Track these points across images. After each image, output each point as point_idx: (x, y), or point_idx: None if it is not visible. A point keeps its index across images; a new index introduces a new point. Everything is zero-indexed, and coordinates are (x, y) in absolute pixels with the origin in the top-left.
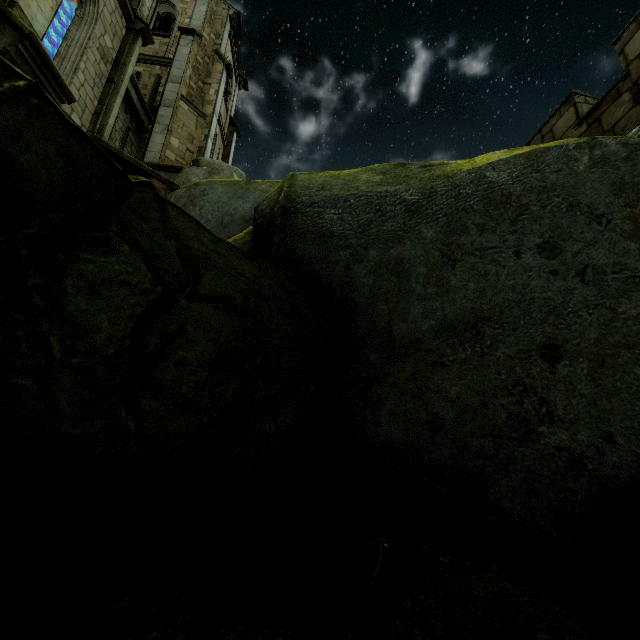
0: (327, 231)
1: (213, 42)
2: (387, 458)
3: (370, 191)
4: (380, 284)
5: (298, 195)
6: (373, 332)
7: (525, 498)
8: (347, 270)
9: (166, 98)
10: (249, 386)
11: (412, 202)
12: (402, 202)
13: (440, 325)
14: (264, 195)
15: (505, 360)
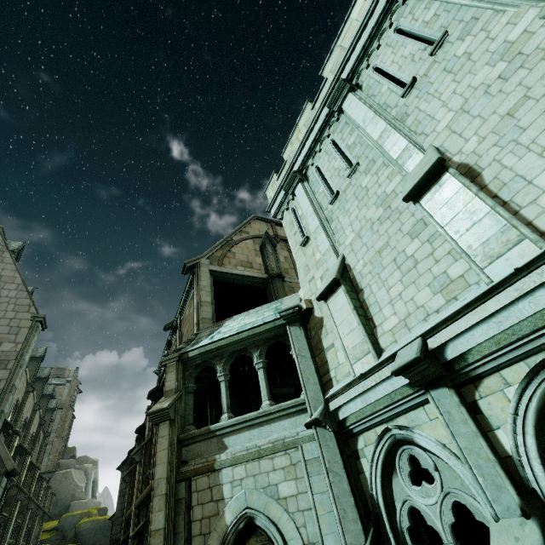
0: (83, 533)
1: (70, 400)
2: None
3: (89, 527)
4: (88, 539)
5: (81, 529)
6: None
7: None
8: (85, 538)
9: (50, 440)
10: None
11: (93, 528)
12: (92, 528)
13: (93, 543)
14: (78, 517)
15: None
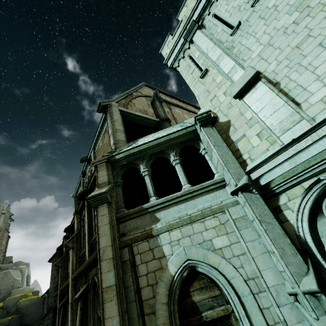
0: (23, 308)
1: (5, 226)
2: (26, 323)
3: (26, 303)
4: (26, 311)
5: (21, 305)
6: (26, 315)
7: (32, 323)
8: (24, 311)
9: None
10: (16, 323)
11: (29, 304)
12: (29, 304)
13: (30, 313)
14: (18, 299)
15: (33, 314)
